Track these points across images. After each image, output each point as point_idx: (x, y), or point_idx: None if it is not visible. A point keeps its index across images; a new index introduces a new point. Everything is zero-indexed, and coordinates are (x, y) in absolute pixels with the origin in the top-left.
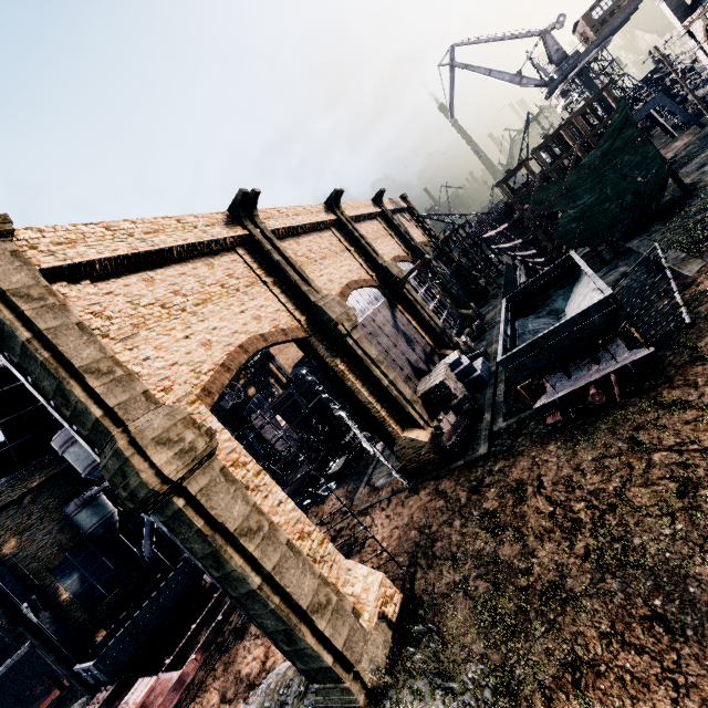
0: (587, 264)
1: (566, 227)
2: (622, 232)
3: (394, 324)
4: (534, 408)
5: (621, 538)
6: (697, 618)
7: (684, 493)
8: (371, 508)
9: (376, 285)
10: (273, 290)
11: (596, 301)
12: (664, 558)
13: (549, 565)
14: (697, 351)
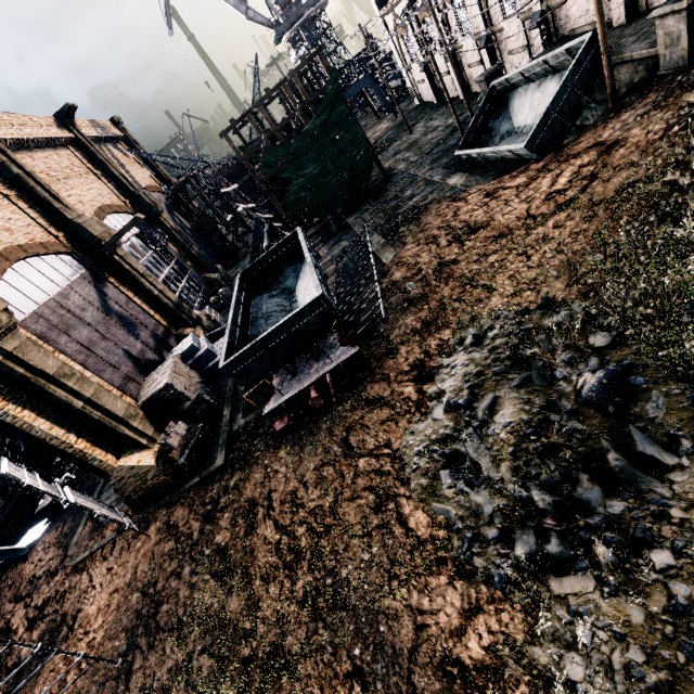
0: (320, 233)
1: (297, 195)
2: (344, 206)
3: (102, 306)
4: (263, 415)
5: (332, 570)
6: (385, 666)
7: (379, 508)
8: (90, 558)
9: (67, 251)
10: None
11: (310, 301)
12: (363, 591)
13: (271, 620)
14: (390, 343)
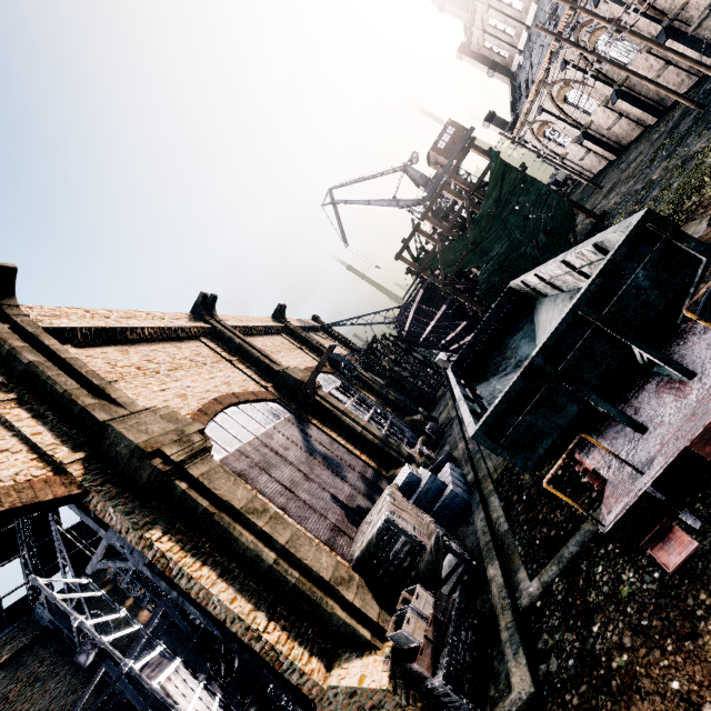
0: None
1: (489, 282)
2: None
3: (305, 445)
4: (607, 531)
5: None
6: None
7: None
8: None
9: (274, 398)
10: (7, 414)
11: (623, 237)
12: None
13: None
14: None
